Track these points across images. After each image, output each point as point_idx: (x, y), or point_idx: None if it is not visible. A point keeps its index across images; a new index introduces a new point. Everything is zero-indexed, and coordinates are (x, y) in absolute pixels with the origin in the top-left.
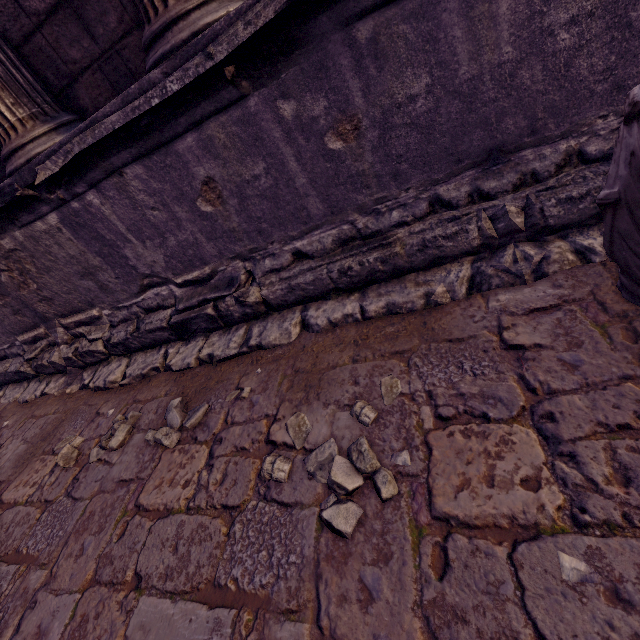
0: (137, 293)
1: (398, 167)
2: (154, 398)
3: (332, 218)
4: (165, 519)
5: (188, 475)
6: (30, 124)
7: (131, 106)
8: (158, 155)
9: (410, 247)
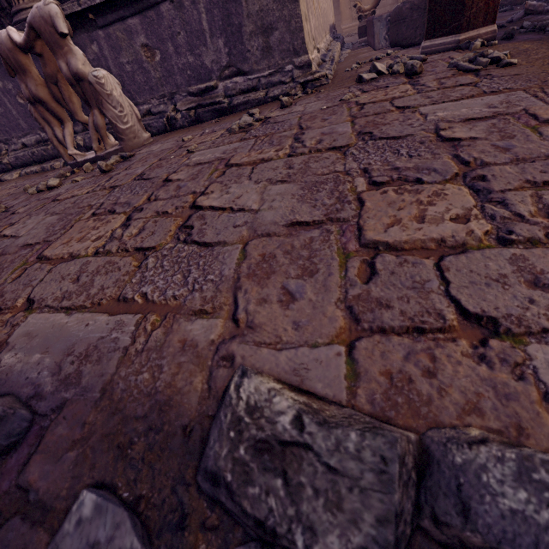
0: None
1: None
2: None
3: (32, 131)
4: None
5: None
6: None
7: None
8: None
9: (52, 147)
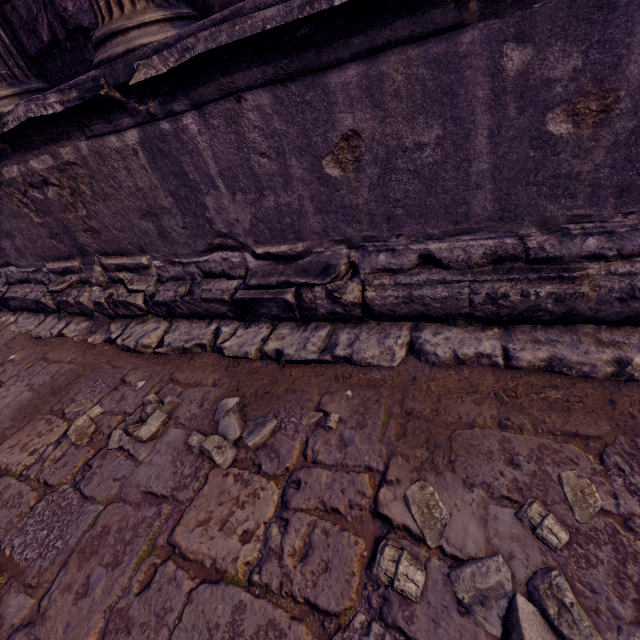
0: (202, 251)
1: (634, 180)
2: (198, 384)
3: (496, 225)
4: (213, 586)
5: (249, 523)
6: (141, 4)
7: None
8: (298, 85)
9: (607, 291)
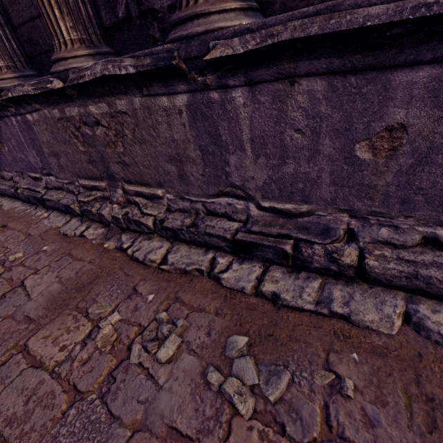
0: (211, 195)
1: None
2: (202, 309)
3: None
4: None
5: None
6: None
7: (417, 1)
8: (358, 77)
9: None
